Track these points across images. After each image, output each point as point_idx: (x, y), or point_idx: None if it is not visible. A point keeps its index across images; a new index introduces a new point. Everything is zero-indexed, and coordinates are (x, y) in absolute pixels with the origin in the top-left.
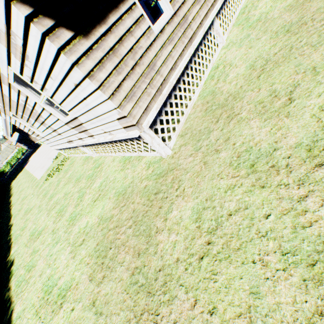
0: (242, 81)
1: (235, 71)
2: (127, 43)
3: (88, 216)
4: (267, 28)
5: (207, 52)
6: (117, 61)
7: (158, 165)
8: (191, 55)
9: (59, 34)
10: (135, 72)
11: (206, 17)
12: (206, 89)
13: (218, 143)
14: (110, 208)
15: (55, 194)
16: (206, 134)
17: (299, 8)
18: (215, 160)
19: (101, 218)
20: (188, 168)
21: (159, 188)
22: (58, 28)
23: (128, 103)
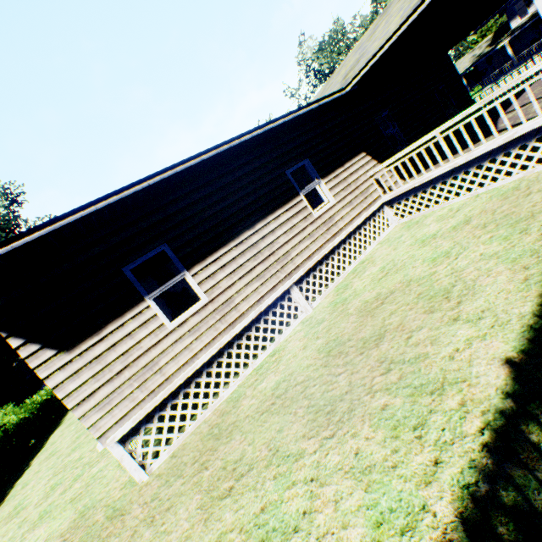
0: (256, 405)
1: (269, 379)
2: (122, 346)
3: (48, 525)
4: (333, 325)
5: (269, 329)
6: (100, 367)
7: (128, 490)
8: (235, 338)
9: (41, 354)
10: (123, 375)
11: (273, 290)
12: (243, 385)
13: (164, 505)
14: (61, 531)
15: (80, 446)
16: (176, 476)
17: (363, 317)
18: (138, 537)
19: (46, 541)
20: (126, 526)
21: (95, 537)
22: (43, 349)
23: (98, 411)
